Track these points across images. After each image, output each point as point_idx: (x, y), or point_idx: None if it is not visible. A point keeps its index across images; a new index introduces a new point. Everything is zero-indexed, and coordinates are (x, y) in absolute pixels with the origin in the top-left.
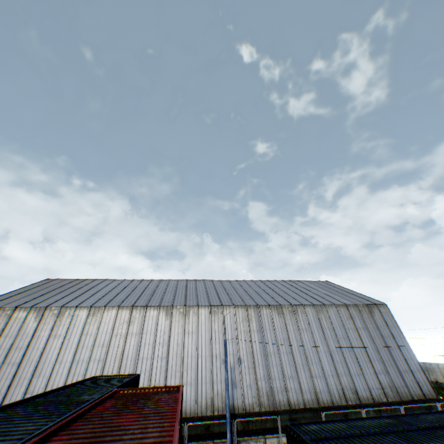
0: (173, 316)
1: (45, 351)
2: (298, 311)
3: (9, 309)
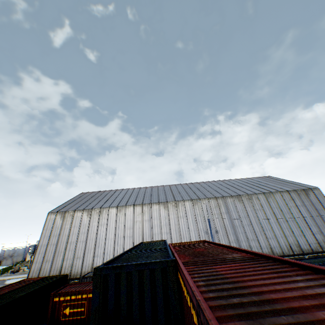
0: (169, 207)
1: (97, 233)
2: (253, 198)
3: (71, 212)
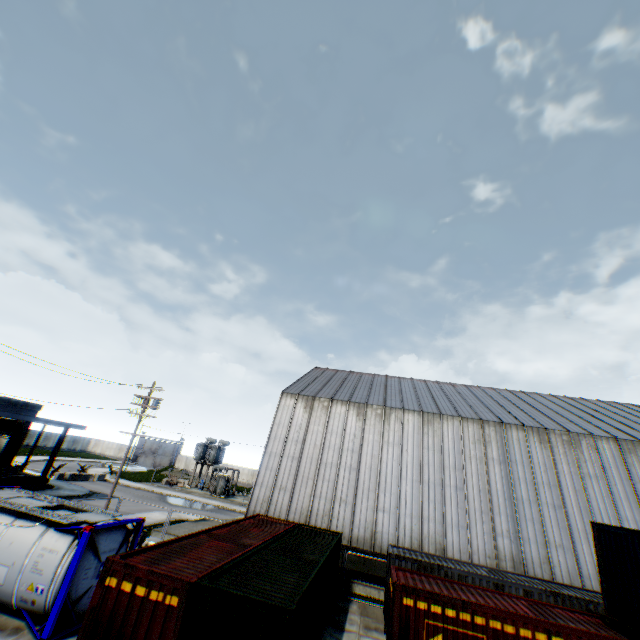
0: (553, 444)
1: (382, 460)
2: None
3: (324, 400)
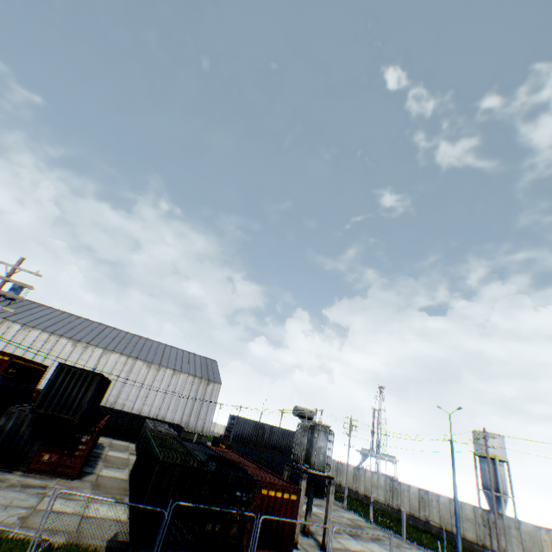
0: (78, 347)
1: None
2: (161, 370)
3: None
